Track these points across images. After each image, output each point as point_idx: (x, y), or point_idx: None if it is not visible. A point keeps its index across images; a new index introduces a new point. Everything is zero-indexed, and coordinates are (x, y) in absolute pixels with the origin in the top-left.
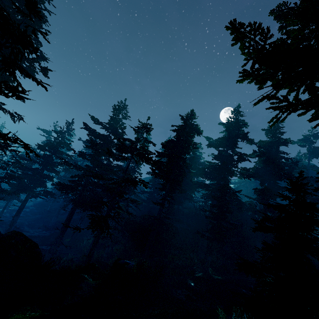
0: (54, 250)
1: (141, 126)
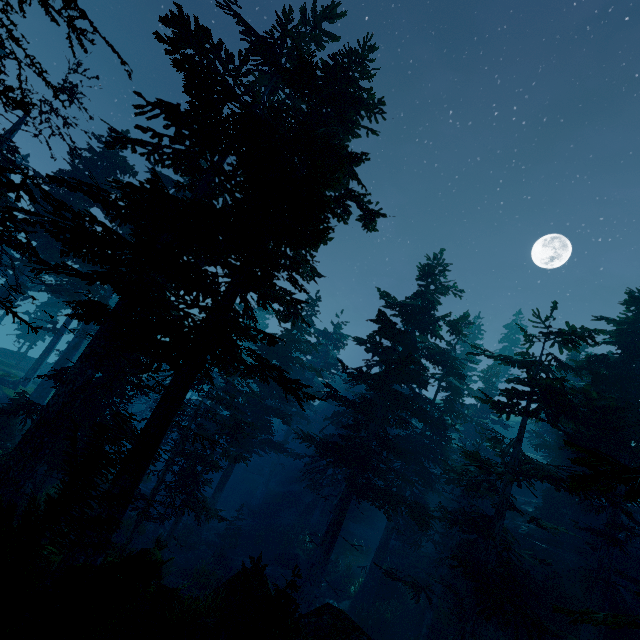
0: (311, 596)
1: (557, 332)
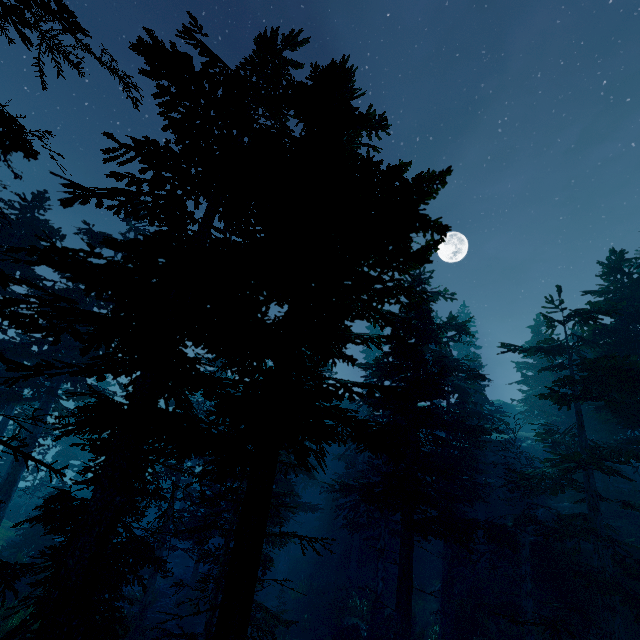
0: None
1: (580, 312)
